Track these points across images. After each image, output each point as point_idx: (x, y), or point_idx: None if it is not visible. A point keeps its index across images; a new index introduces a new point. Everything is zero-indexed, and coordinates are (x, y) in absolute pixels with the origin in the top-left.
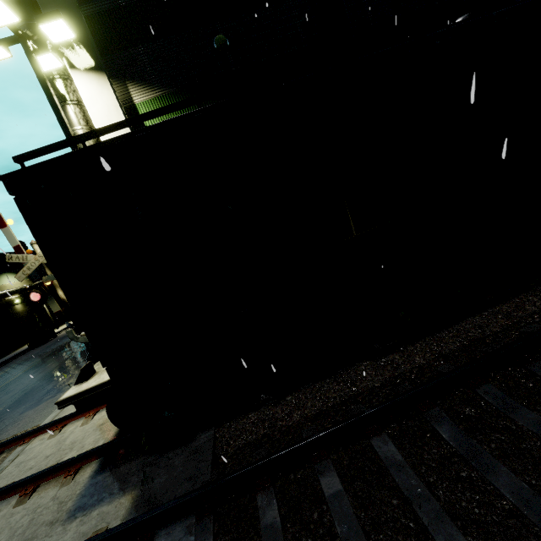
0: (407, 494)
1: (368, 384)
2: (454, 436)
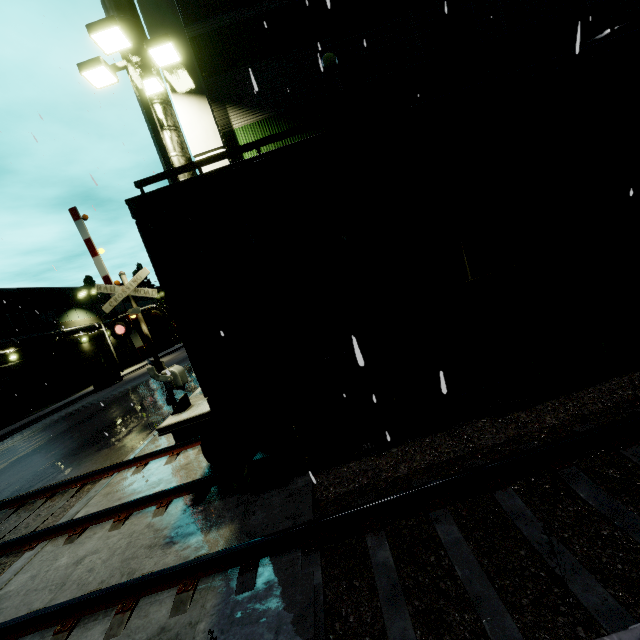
0: (538, 547)
1: (488, 441)
2: (594, 496)
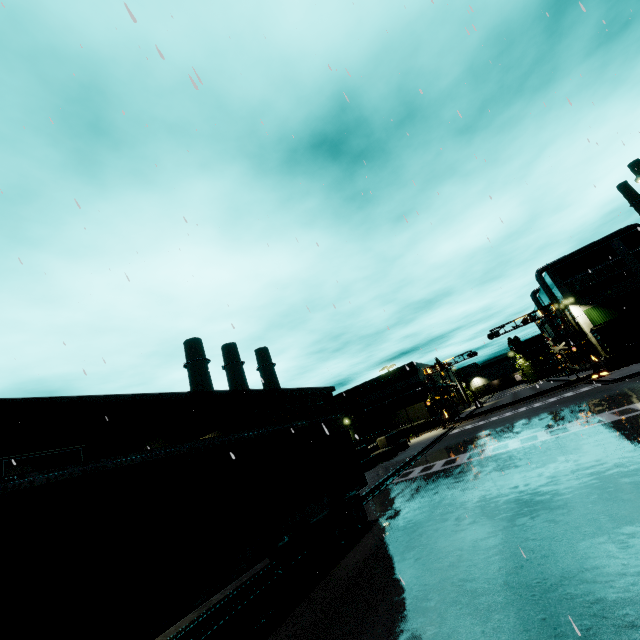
0: None
1: None
2: None
